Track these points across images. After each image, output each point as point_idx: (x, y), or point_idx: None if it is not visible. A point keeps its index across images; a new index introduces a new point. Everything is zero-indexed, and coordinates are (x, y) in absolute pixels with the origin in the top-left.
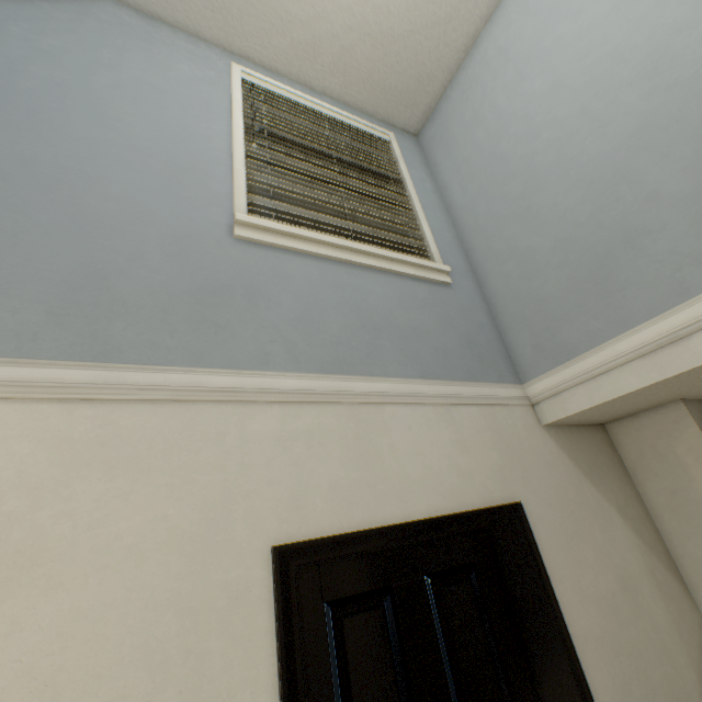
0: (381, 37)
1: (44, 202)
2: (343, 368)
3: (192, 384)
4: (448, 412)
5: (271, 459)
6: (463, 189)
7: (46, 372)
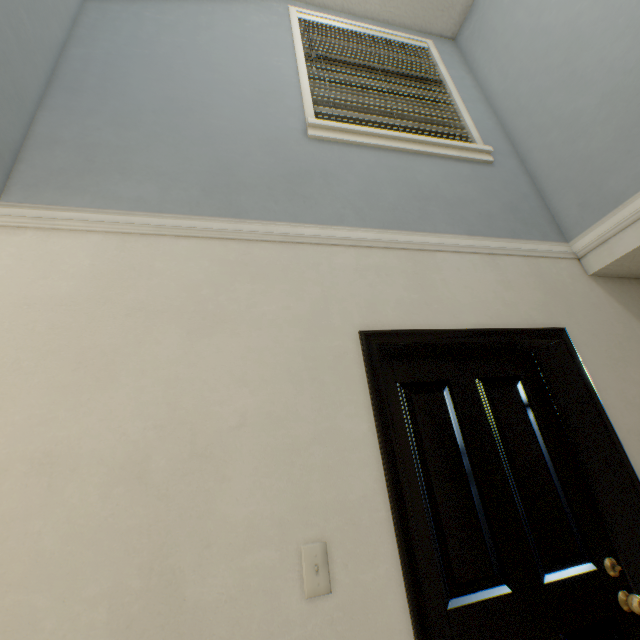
0: None
1: (187, 125)
2: (400, 226)
3: (293, 233)
4: (492, 261)
5: (352, 281)
6: (503, 76)
7: (208, 224)
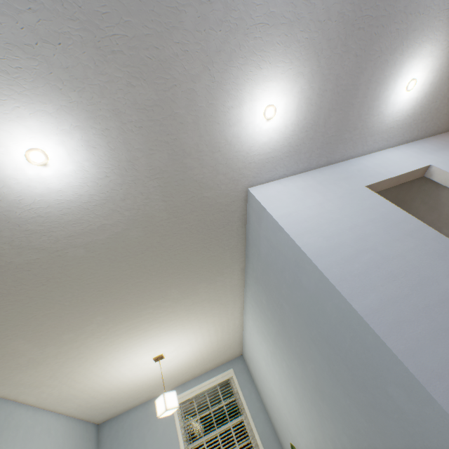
0: (211, 361)
1: None
2: None
3: None
4: None
5: None
6: (265, 402)
7: None
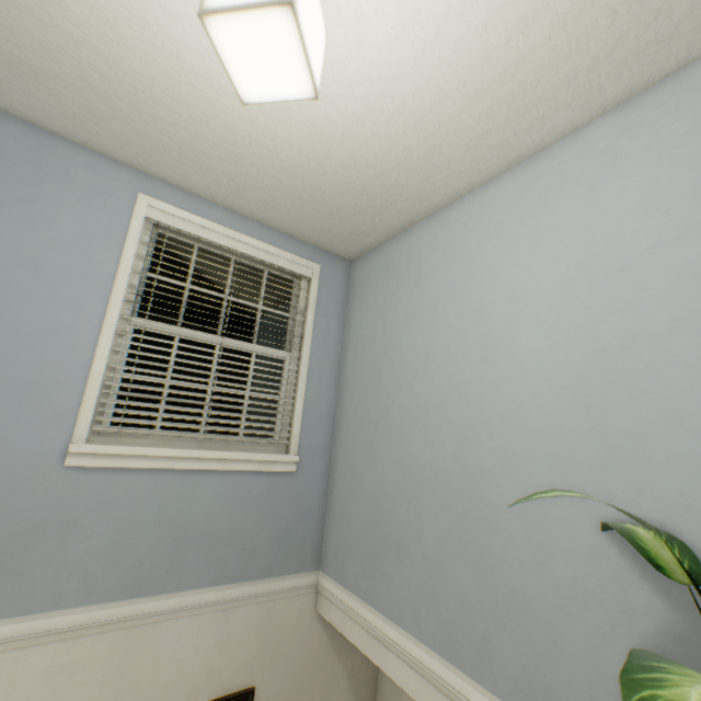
0: (312, 201)
1: None
2: (137, 590)
3: None
4: (226, 615)
5: (33, 692)
6: (354, 363)
7: None
